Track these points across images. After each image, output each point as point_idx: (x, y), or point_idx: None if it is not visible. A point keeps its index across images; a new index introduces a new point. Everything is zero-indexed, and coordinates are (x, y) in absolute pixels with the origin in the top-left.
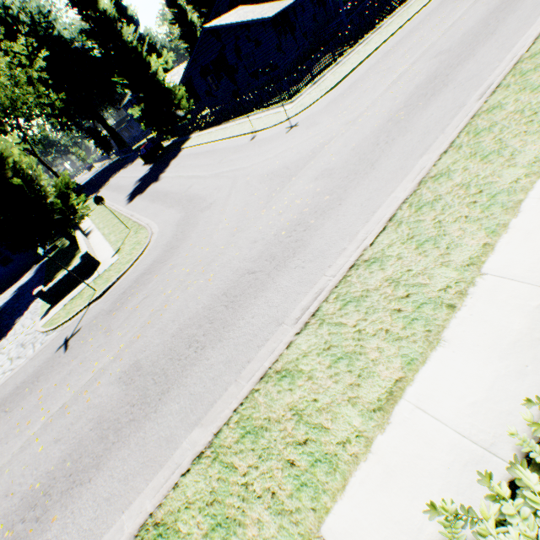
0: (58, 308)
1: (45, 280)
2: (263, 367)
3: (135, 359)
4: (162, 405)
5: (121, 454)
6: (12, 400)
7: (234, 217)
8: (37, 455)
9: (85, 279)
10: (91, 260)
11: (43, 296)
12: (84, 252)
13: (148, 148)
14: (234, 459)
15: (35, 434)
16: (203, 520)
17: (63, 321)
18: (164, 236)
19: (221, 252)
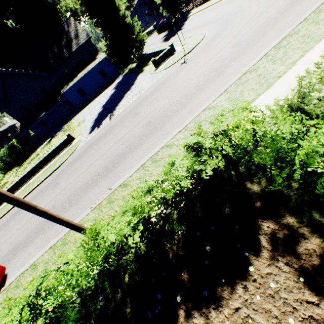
0: (163, 66)
1: (135, 73)
2: (320, 3)
3: (237, 42)
4: (266, 35)
5: (254, 47)
6: (168, 79)
7: (264, 3)
8: (205, 69)
9: (170, 57)
10: (173, 48)
11: (154, 62)
12: (171, 43)
13: (164, 22)
14: (318, 15)
15: (197, 70)
16: (312, 24)
17: (173, 63)
18: (214, 29)
19: (265, 10)
